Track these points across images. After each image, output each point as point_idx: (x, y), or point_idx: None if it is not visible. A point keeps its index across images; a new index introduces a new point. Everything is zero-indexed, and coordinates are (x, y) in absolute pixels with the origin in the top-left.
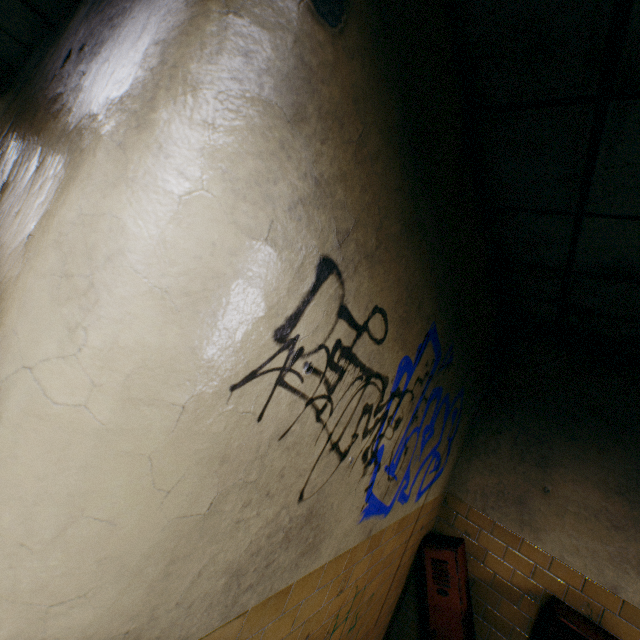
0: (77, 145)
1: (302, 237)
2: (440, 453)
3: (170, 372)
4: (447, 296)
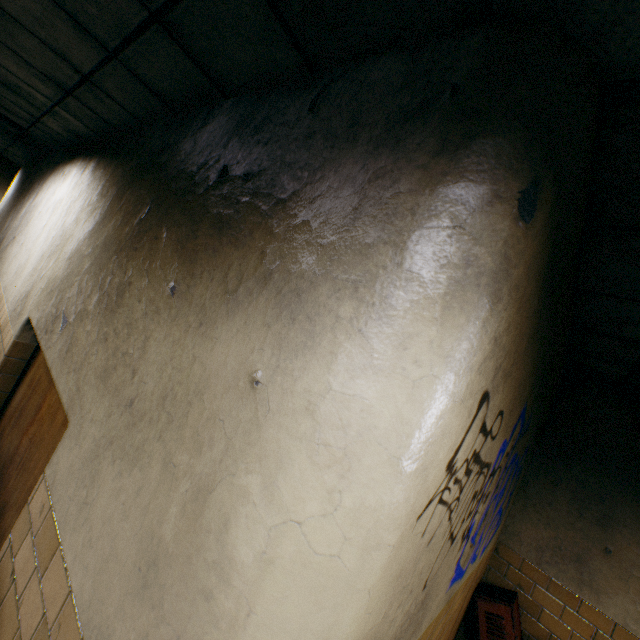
0: (296, 306)
1: (478, 385)
2: (502, 508)
3: (392, 520)
4: (538, 376)
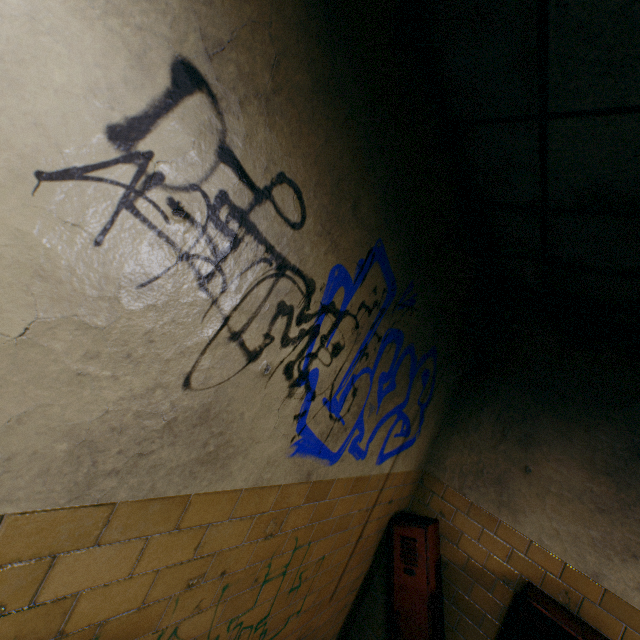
0: None
1: (140, 11)
2: (409, 417)
3: None
4: (398, 214)
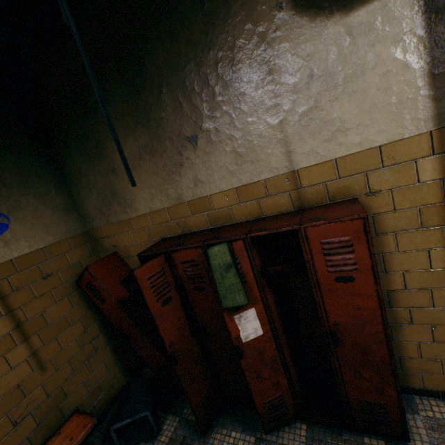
0: None
1: None
2: None
3: None
4: None
